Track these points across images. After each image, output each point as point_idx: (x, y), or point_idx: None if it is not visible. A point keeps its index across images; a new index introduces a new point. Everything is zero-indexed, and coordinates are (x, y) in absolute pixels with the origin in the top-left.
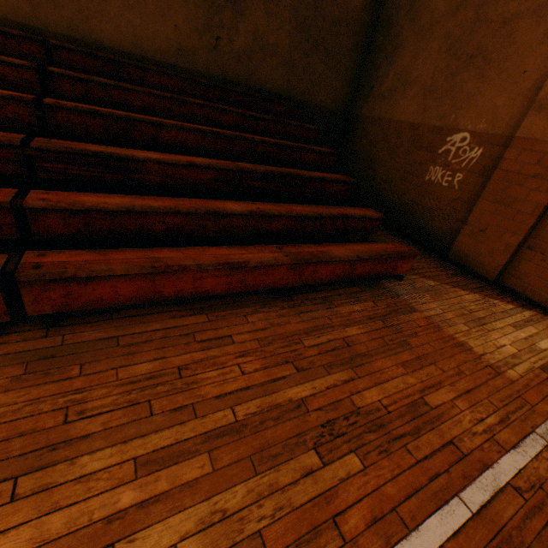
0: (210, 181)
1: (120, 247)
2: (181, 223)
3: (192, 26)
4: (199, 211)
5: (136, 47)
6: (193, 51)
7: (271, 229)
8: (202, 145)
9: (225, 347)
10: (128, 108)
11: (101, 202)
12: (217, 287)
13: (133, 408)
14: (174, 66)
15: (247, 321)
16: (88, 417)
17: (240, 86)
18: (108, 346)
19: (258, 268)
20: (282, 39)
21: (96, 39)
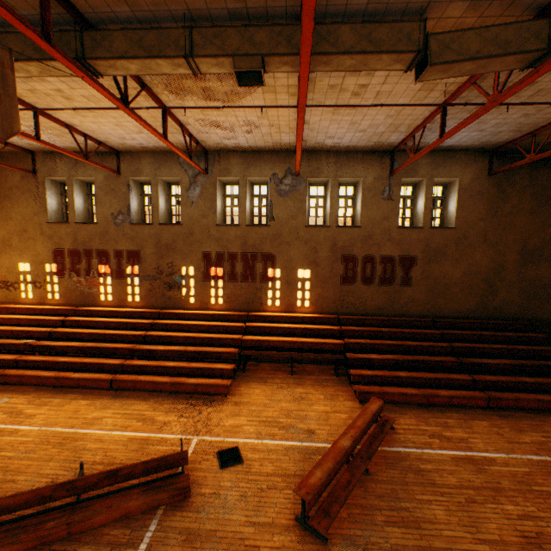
0: (509, 368)
1: (481, 389)
2: (510, 384)
3: (475, 303)
4: (516, 381)
5: (454, 313)
6: (475, 310)
7: (542, 387)
8: (497, 352)
9: (545, 422)
10: (463, 339)
11: (489, 378)
12: (533, 406)
13: (530, 428)
14: (467, 316)
15: (548, 418)
16: (522, 427)
17: (495, 317)
18: (511, 416)
19: (546, 401)
20: (514, 298)
21: (442, 314)
